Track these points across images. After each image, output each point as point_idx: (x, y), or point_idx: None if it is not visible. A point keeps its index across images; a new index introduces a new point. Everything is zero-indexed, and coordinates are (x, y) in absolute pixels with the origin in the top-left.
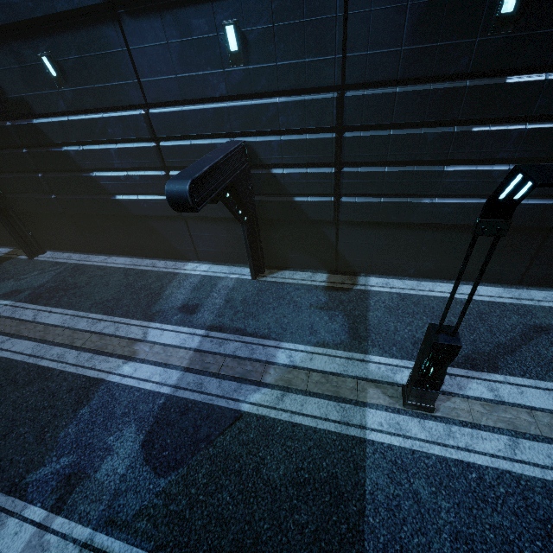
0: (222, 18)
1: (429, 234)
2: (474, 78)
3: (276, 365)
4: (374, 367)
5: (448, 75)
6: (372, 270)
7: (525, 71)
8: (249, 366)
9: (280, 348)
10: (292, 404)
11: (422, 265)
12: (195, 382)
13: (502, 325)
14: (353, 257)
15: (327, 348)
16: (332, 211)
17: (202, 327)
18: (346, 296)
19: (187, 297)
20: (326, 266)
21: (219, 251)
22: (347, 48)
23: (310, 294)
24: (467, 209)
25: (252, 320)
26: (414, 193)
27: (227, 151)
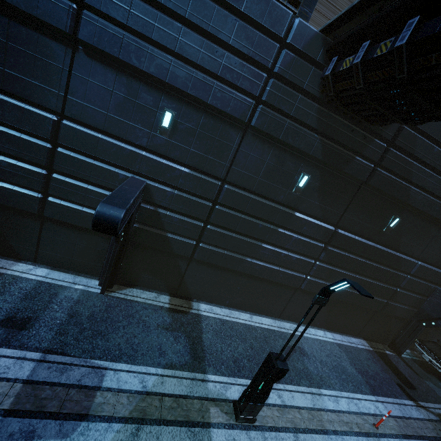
0: (165, 105)
1: (244, 279)
2: (282, 205)
3: (130, 393)
4: (212, 386)
5: (272, 199)
6: (203, 298)
7: (300, 212)
8: (99, 398)
9: (132, 372)
10: (148, 439)
11: (234, 299)
12: (23, 430)
13: (276, 346)
14: (193, 286)
15: (175, 370)
16: (191, 250)
17: (36, 349)
18: (186, 319)
19: (14, 307)
20: (169, 289)
21: (68, 258)
22: (233, 164)
23: (157, 314)
24: (266, 270)
25: (101, 340)
26: (244, 253)
27: (140, 188)
